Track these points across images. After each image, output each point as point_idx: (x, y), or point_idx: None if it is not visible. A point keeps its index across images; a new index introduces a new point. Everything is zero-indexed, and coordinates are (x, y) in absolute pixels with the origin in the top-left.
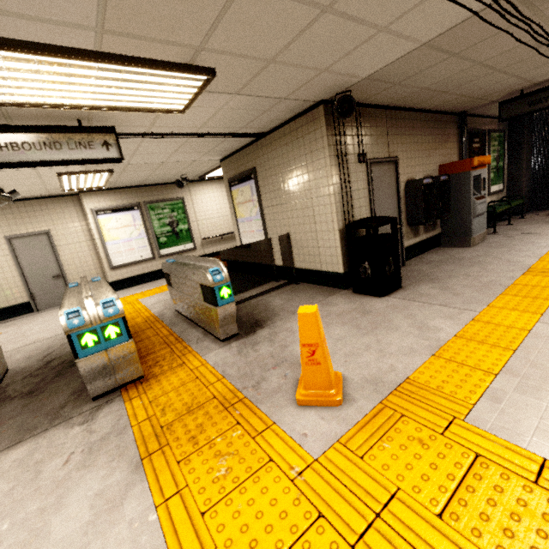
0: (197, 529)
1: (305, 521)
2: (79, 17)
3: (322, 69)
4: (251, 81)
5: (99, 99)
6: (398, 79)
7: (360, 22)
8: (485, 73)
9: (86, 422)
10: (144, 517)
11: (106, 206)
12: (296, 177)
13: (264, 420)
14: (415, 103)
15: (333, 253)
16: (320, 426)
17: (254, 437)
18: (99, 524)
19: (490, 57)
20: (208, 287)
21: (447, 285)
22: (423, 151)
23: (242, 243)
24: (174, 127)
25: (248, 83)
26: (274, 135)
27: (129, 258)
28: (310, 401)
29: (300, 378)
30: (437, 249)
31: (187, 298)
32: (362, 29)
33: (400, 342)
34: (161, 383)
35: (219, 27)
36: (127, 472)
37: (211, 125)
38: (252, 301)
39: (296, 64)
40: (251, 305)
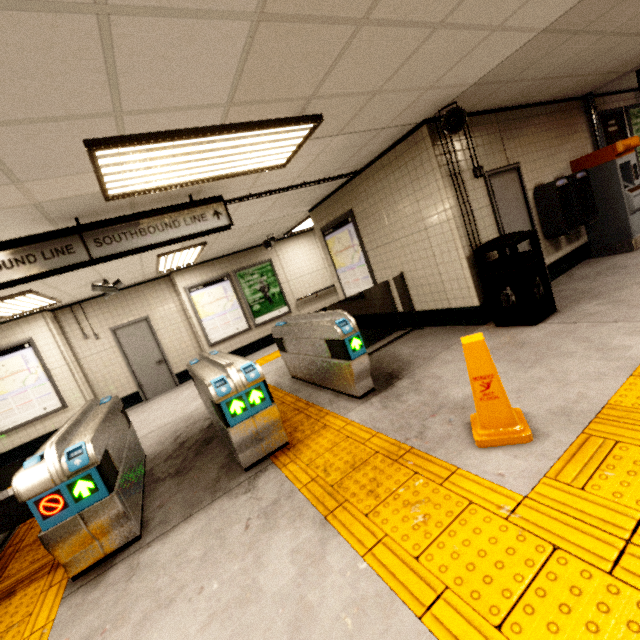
0: (417, 572)
1: (540, 555)
2: (214, 98)
3: (428, 86)
4: (354, 117)
5: (213, 171)
6: (510, 76)
7: (473, 28)
8: (617, 42)
9: (248, 491)
10: (353, 567)
11: (197, 282)
12: (403, 209)
13: (445, 467)
14: (529, 97)
15: (462, 285)
16: (515, 465)
17: (441, 484)
18: (309, 576)
19: (622, 22)
20: (337, 341)
21: (618, 298)
22: (547, 149)
23: (345, 295)
24: (271, 184)
25: (350, 121)
26: (371, 170)
27: (225, 333)
28: (494, 440)
29: (471, 420)
30: (588, 261)
31: (308, 360)
32: (474, 35)
33: (580, 368)
34: (310, 446)
35: (332, 73)
36: (314, 529)
37: (307, 174)
38: (375, 355)
39: (401, 89)
40: (376, 359)
